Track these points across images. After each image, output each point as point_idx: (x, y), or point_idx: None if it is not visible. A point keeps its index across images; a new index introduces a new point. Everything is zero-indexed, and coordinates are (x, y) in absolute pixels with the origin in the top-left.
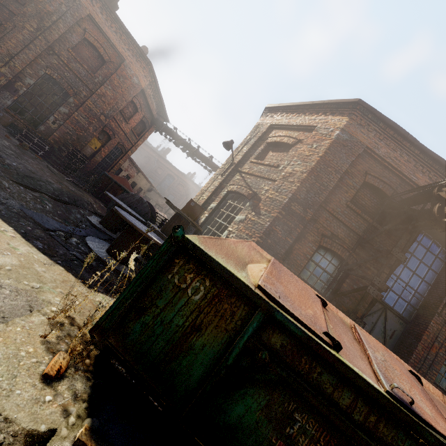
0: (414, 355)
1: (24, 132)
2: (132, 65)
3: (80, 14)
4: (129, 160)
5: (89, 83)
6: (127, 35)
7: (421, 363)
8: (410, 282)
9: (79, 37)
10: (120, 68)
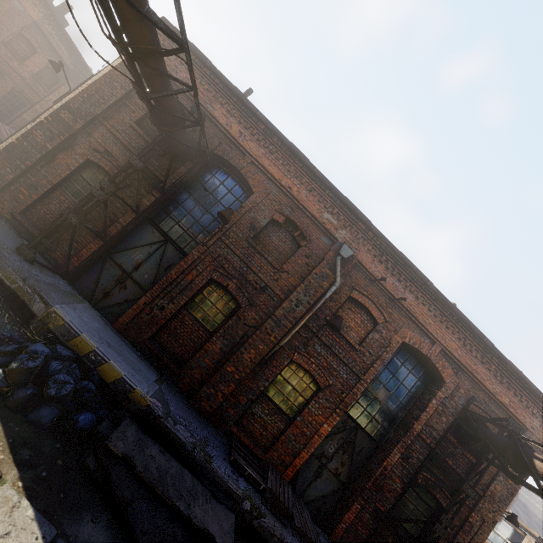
0: (166, 277)
1: None
2: None
3: None
4: None
5: None
6: None
7: (173, 287)
8: (201, 220)
9: None
10: None
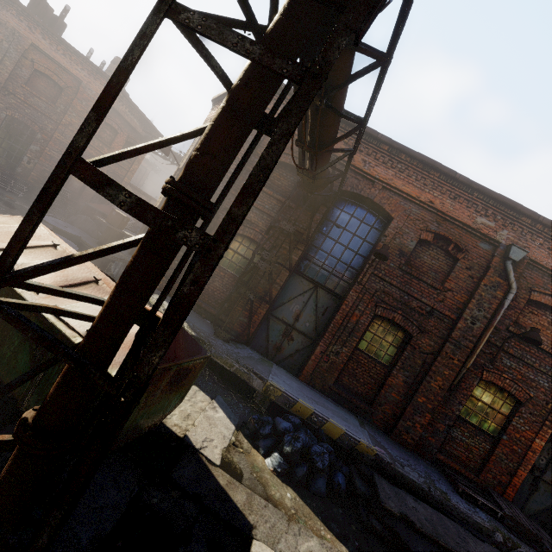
0: (333, 324)
1: (0, 177)
2: (91, 85)
3: (23, 46)
4: (133, 188)
5: (52, 115)
6: (77, 55)
7: (341, 331)
8: (342, 258)
9: (29, 70)
10: (80, 91)
